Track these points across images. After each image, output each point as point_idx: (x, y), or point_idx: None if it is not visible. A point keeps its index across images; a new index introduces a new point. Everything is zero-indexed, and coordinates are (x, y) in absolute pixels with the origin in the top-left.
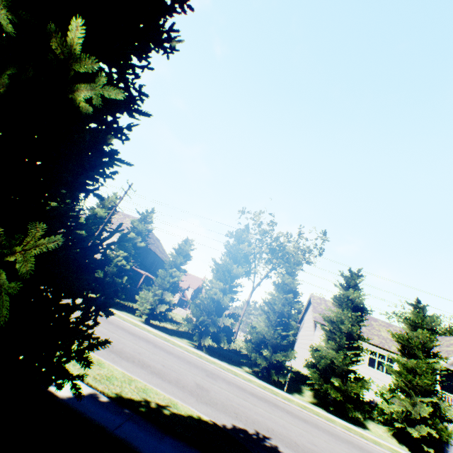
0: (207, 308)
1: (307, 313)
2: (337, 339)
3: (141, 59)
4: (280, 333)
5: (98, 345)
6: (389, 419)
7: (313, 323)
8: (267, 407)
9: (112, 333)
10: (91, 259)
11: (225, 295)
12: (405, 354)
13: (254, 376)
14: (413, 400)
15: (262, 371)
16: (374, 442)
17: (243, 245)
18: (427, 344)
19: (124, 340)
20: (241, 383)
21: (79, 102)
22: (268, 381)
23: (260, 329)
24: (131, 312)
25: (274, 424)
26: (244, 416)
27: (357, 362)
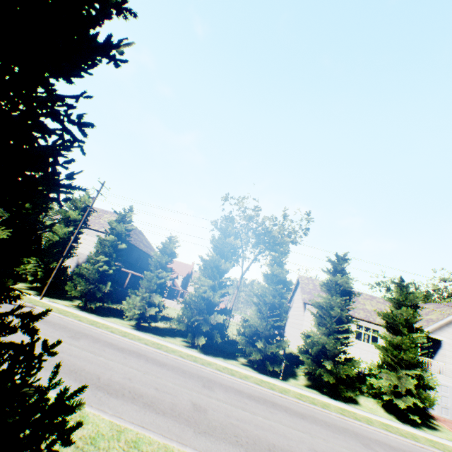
0: (197, 307)
1: (296, 293)
2: (328, 324)
3: (79, 70)
4: (273, 324)
5: None
6: (378, 392)
7: (303, 303)
8: (265, 411)
9: (98, 357)
10: None
11: (215, 292)
12: (390, 330)
13: (250, 367)
14: (398, 374)
15: (257, 362)
16: (366, 422)
17: (230, 238)
18: (411, 320)
19: (113, 364)
20: (238, 385)
21: None
22: (264, 369)
23: (252, 322)
24: (120, 316)
25: (274, 436)
26: (244, 437)
27: (346, 343)
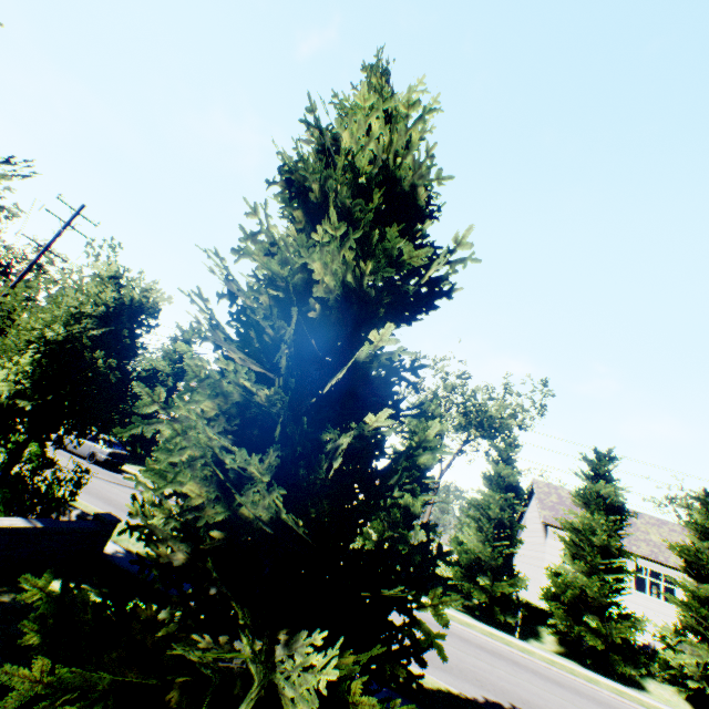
0: (390, 518)
1: (529, 507)
2: (588, 557)
3: None
4: (501, 551)
5: (427, 645)
6: (678, 675)
7: (542, 525)
8: (506, 667)
9: None
10: (424, 576)
11: (415, 498)
12: (693, 575)
13: (468, 615)
14: None
15: (479, 608)
16: None
17: (433, 421)
18: None
19: None
20: (460, 631)
21: (419, 460)
22: (489, 621)
23: (470, 546)
24: None
25: (526, 692)
26: (489, 684)
27: (620, 590)
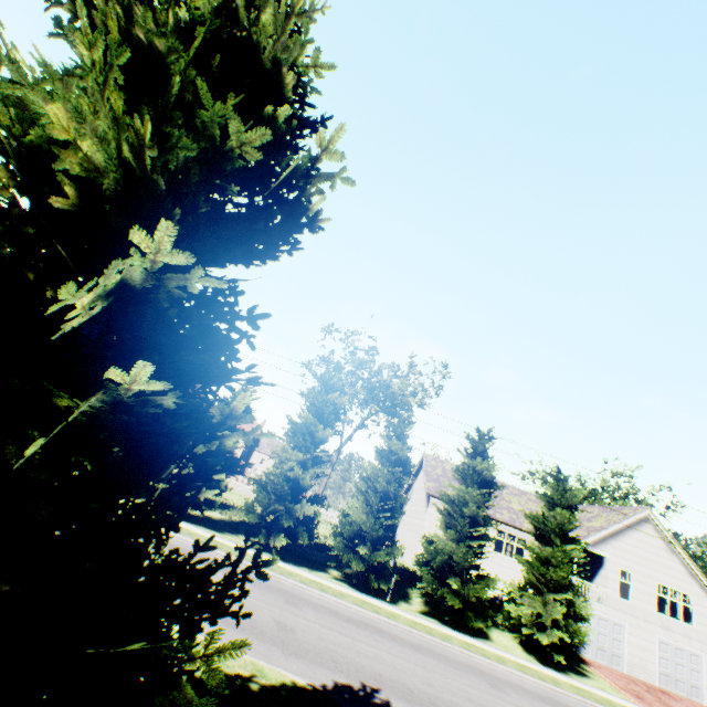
0: (278, 491)
1: (417, 479)
2: (459, 526)
3: None
4: (384, 522)
5: (229, 680)
6: (516, 623)
7: (426, 495)
8: (369, 637)
9: None
10: (228, 596)
11: (306, 471)
12: (539, 539)
13: (346, 583)
14: (545, 598)
15: (357, 576)
16: (497, 660)
17: (334, 394)
18: (566, 526)
19: None
20: (331, 604)
21: (227, 442)
22: (365, 587)
23: (355, 518)
24: None
25: (381, 665)
26: (345, 663)
27: (481, 554)
